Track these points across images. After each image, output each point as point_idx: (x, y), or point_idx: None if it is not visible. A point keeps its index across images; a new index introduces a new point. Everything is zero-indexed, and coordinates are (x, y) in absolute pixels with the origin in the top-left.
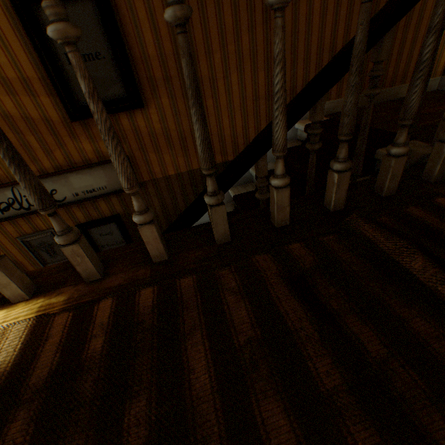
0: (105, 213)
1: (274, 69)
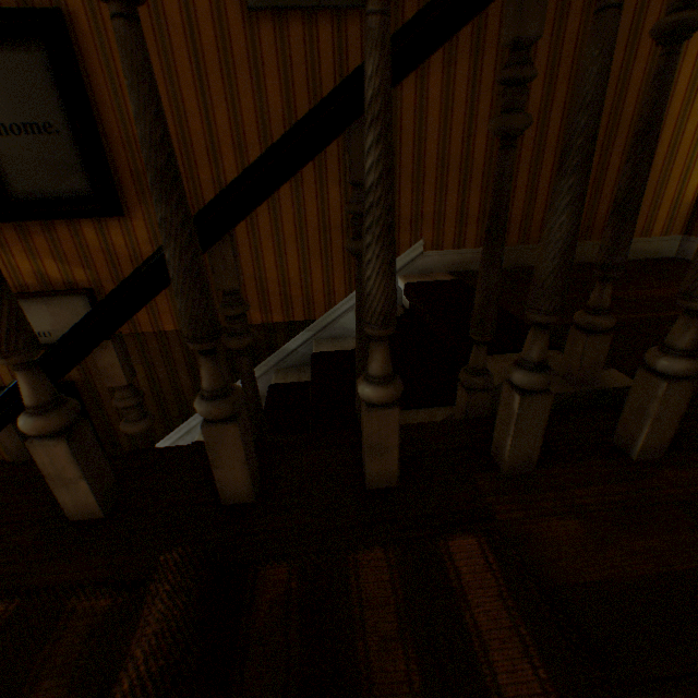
0: None
1: None
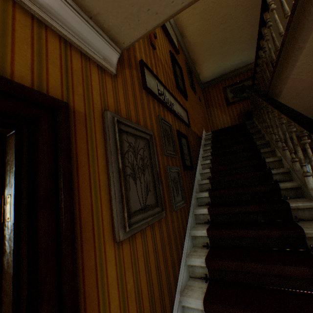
0: (182, 131)
1: (263, 75)
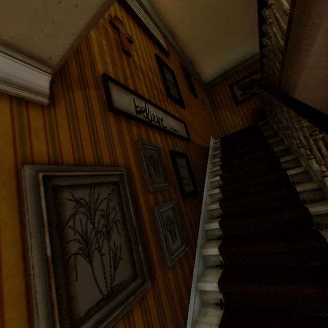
0: (179, 149)
1: (272, 67)
